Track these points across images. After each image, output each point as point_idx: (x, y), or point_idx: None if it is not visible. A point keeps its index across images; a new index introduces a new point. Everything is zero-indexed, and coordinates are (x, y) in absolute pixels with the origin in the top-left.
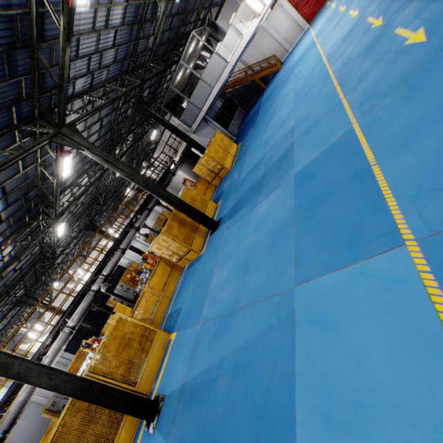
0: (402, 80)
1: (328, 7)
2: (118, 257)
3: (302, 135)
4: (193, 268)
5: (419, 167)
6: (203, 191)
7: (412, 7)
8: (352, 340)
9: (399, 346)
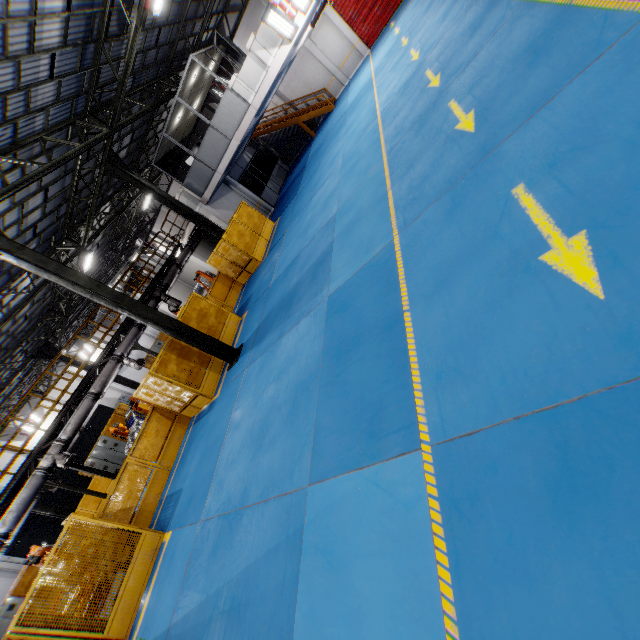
0: (447, 185)
1: (391, 30)
2: (87, 407)
3: (343, 233)
4: (203, 423)
5: (447, 331)
6: (224, 294)
7: (468, 73)
8: (355, 589)
9: (398, 608)
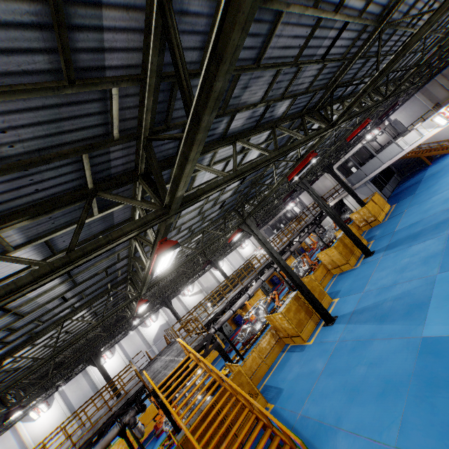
0: None
1: None
2: (288, 255)
3: None
4: (347, 274)
5: None
6: None
7: None
8: None
9: None
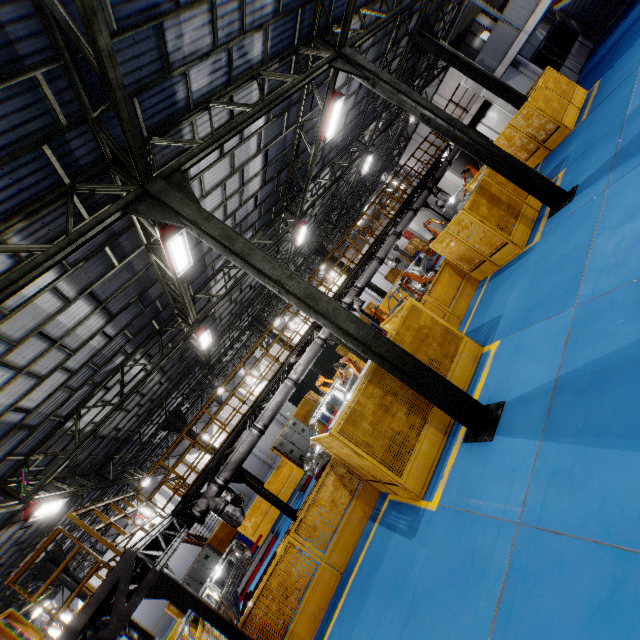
0: None
1: None
2: (374, 267)
3: None
4: (513, 269)
5: None
6: None
7: None
8: None
9: None
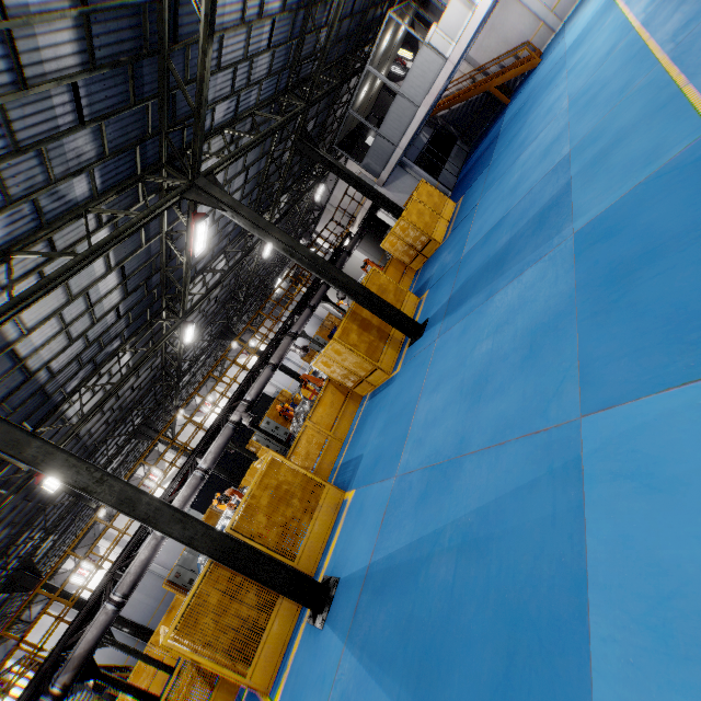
0: None
1: None
2: (267, 376)
3: (590, 165)
4: (380, 397)
5: None
6: (397, 279)
7: None
8: None
9: None
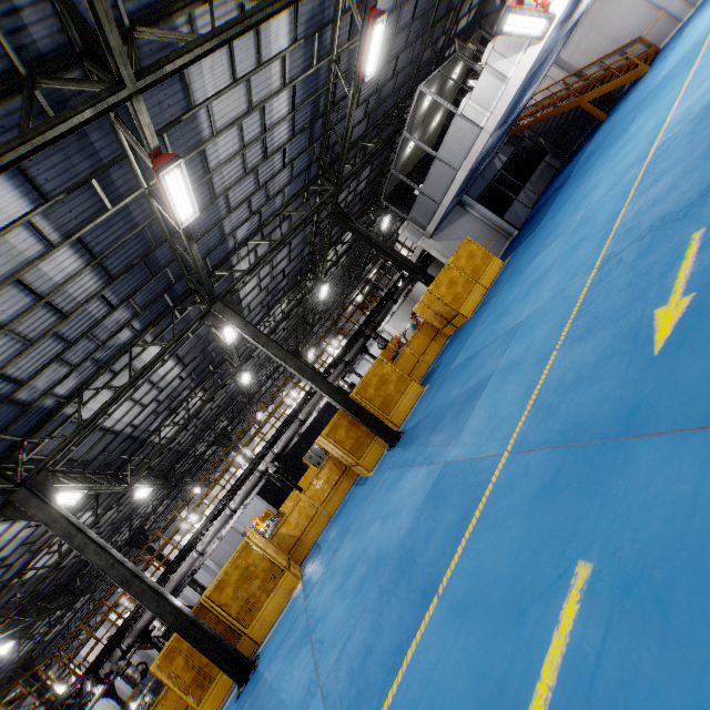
0: (571, 434)
1: None
2: (294, 430)
3: (502, 372)
4: (355, 493)
5: (423, 687)
6: (423, 347)
7: None
8: None
9: None
